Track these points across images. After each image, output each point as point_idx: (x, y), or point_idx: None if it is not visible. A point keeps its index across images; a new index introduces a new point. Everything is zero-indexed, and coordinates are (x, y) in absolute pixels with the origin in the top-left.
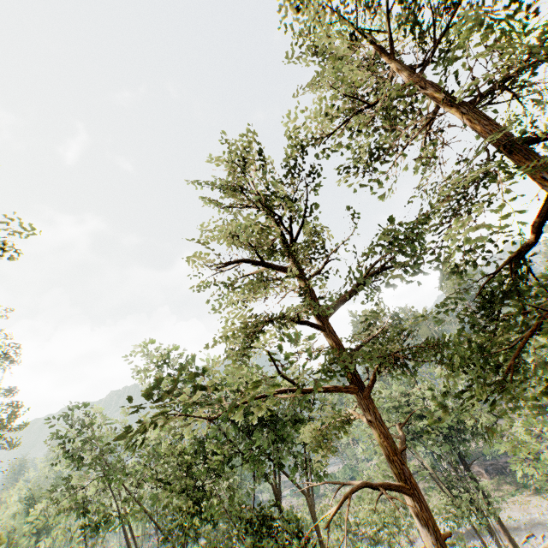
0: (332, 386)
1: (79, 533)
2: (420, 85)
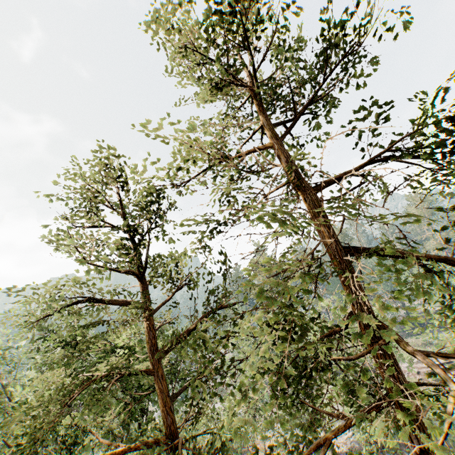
0: (145, 441)
1: None
2: (277, 153)
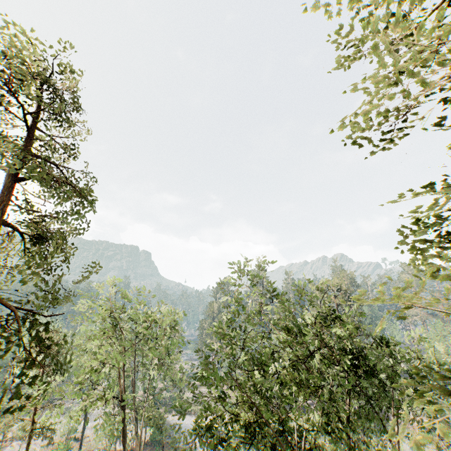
0: None
1: (79, 409)
2: None
